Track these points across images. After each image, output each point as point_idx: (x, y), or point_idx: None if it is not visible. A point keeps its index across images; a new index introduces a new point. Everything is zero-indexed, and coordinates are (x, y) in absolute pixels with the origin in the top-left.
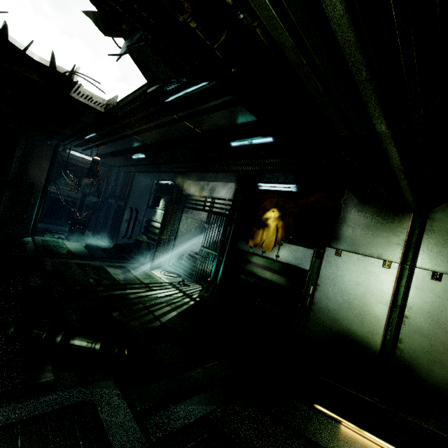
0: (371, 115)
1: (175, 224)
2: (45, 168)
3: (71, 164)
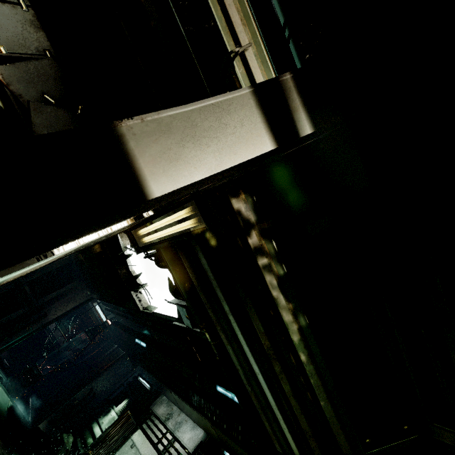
0: (292, 448)
1: (115, 444)
2: (67, 308)
3: (87, 313)
